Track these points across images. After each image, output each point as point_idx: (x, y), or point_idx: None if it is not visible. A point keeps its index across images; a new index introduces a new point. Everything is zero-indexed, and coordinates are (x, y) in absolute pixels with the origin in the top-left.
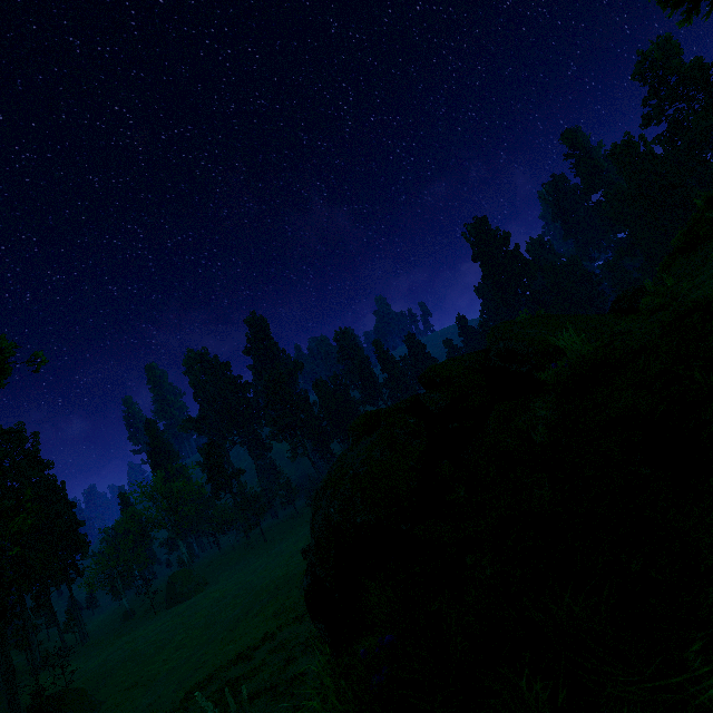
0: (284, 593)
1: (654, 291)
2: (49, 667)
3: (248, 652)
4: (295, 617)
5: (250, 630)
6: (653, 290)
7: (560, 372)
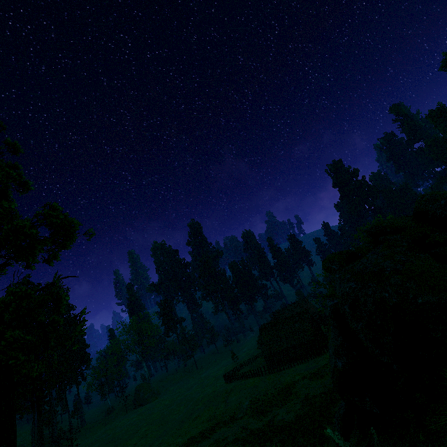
0: (214, 404)
1: None
2: (61, 441)
3: (193, 445)
4: (224, 423)
5: (192, 429)
6: None
7: None
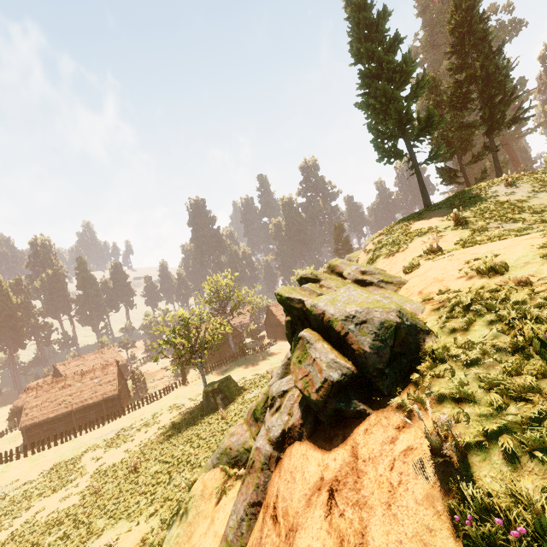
0: None
1: (412, 263)
2: None
3: None
4: None
5: None
6: (411, 262)
7: (497, 266)
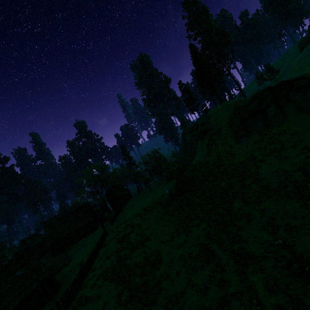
0: None
1: None
2: None
3: None
4: None
5: None
6: None
7: None
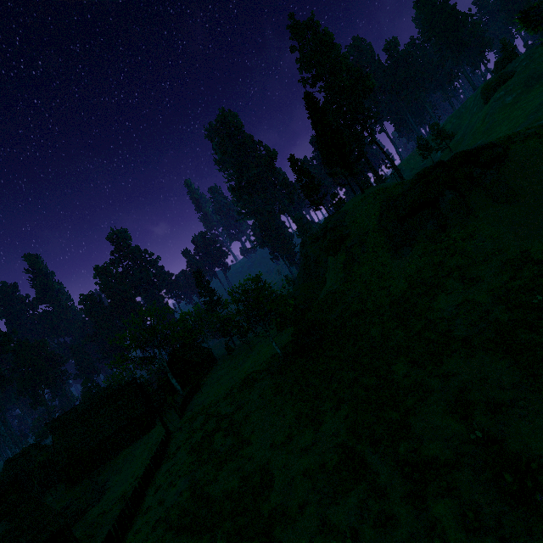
0: None
1: None
2: None
3: None
4: None
5: None
6: None
7: None
